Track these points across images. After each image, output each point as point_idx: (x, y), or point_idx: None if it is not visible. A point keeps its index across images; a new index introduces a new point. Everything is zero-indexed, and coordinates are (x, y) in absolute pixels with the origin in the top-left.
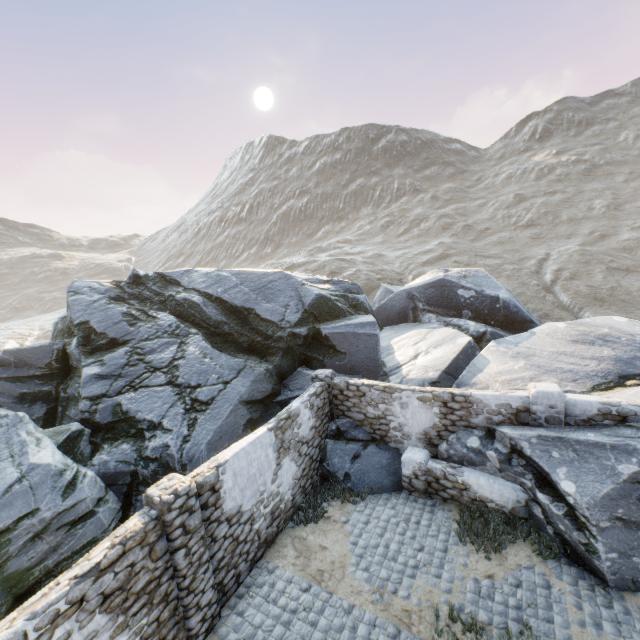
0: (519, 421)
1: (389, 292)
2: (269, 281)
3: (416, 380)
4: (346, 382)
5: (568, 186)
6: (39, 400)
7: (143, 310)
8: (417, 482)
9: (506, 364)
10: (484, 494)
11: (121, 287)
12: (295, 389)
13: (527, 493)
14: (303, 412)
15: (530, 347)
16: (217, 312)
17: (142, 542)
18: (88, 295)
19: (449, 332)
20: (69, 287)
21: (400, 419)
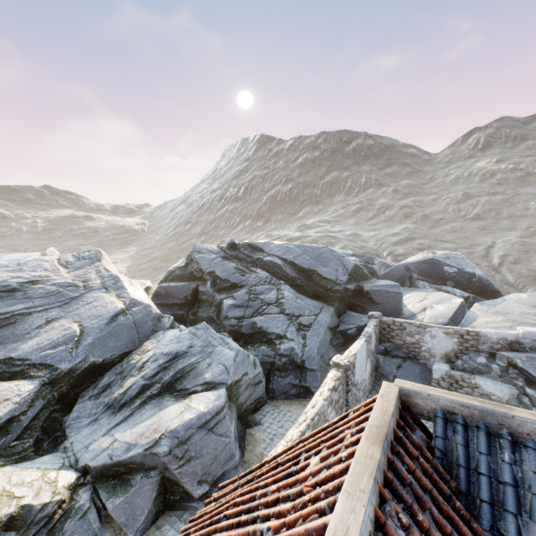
0: (511, 348)
1: (385, 264)
2: (320, 253)
3: (431, 323)
4: (392, 320)
5: (507, 189)
6: (175, 319)
7: (246, 266)
8: (443, 383)
9: (490, 317)
10: (489, 390)
11: (223, 250)
12: (349, 324)
13: (518, 390)
14: (373, 335)
15: (504, 308)
16: (292, 271)
17: (342, 382)
18: (208, 254)
19: (444, 295)
20: (193, 248)
21: (429, 345)
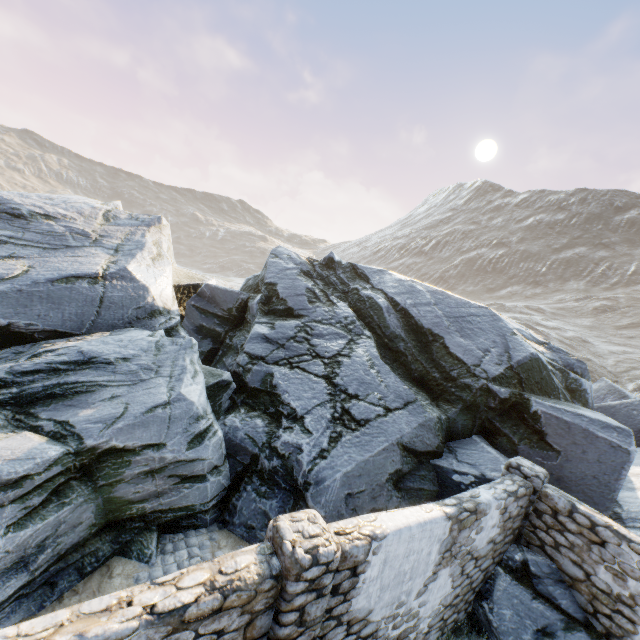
0: None
1: (617, 393)
2: (469, 313)
3: None
4: (571, 503)
5: None
6: (210, 337)
7: (325, 292)
8: None
9: None
10: None
11: (313, 265)
12: (464, 462)
13: None
14: (491, 512)
15: None
16: (398, 324)
17: (245, 604)
18: (285, 261)
19: None
20: (273, 250)
21: None
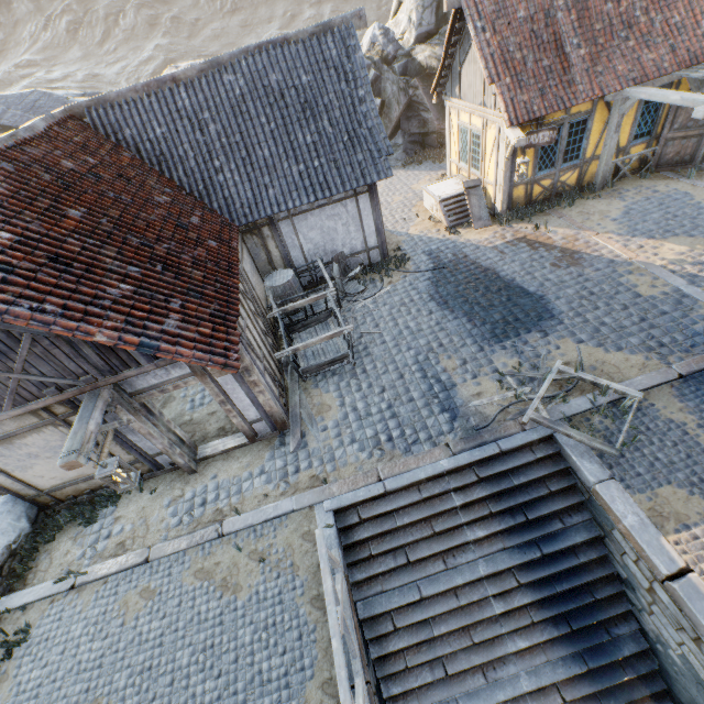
0: None
1: None
2: (34, 101)
3: None
4: None
5: None
6: None
7: None
8: None
9: None
10: None
11: None
12: None
13: None
14: None
15: None
16: None
17: None
18: None
19: None
20: None
21: None
